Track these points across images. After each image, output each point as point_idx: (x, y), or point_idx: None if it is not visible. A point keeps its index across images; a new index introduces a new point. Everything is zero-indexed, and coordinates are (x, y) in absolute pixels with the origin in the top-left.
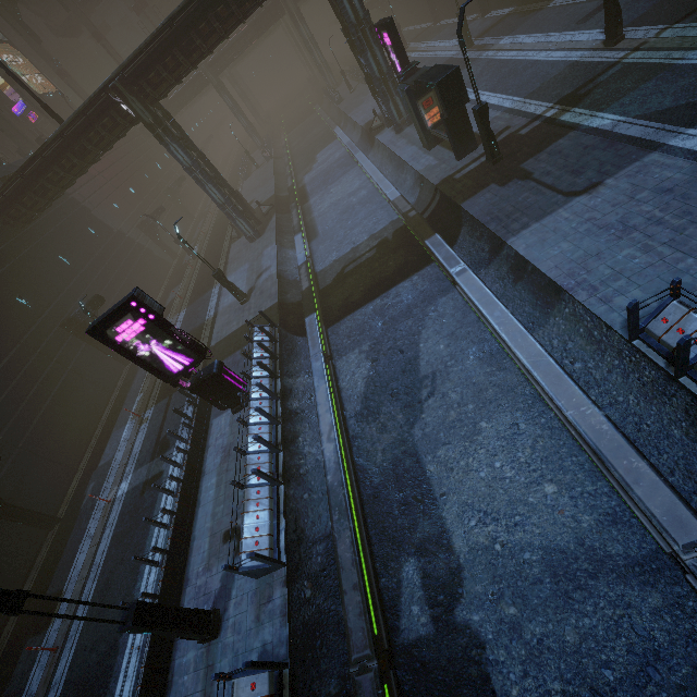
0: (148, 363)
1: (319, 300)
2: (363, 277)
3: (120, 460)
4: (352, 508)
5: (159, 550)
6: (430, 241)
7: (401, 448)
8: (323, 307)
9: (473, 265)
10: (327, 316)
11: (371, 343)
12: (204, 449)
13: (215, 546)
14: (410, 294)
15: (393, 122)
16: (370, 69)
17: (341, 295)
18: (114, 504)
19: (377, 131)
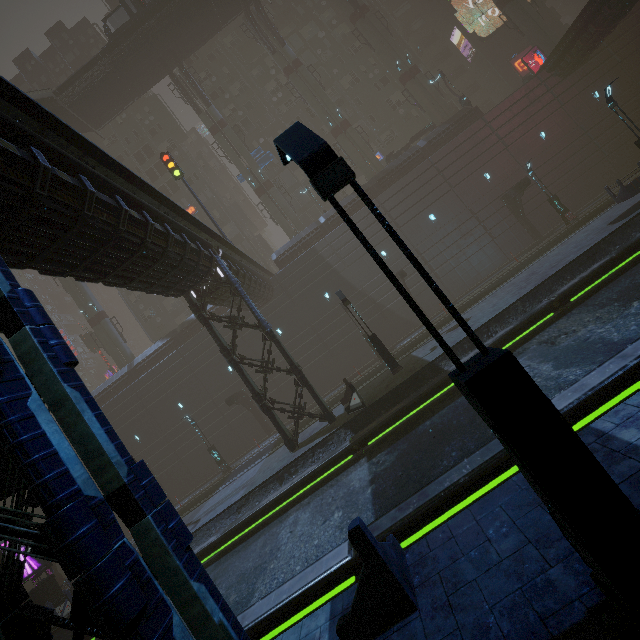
0: None
1: None
2: None
3: None
4: None
5: None
6: None
7: None
8: None
9: None
10: None
11: None
12: None
13: None
14: None
15: None
16: None
17: None
18: None
19: None
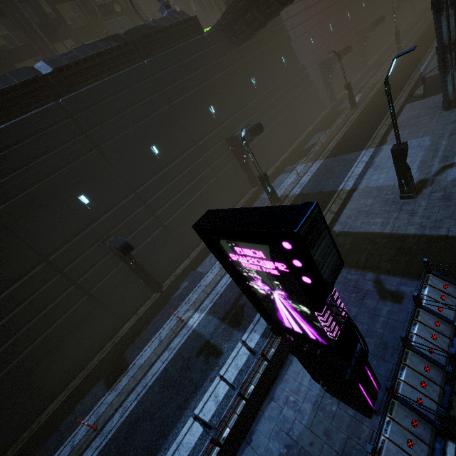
0: (257, 296)
1: None
2: None
3: (207, 282)
4: None
5: None
6: None
7: None
8: None
9: None
10: None
11: None
12: (266, 393)
13: None
14: None
15: None
16: None
17: None
18: (183, 329)
19: None
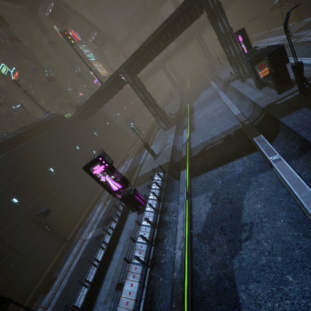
0: (104, 184)
1: (190, 162)
2: (214, 153)
3: (93, 220)
4: (184, 303)
5: (87, 281)
6: (256, 138)
7: (223, 270)
8: (191, 166)
9: (286, 155)
10: (192, 171)
11: (213, 192)
12: (122, 229)
13: (111, 289)
14: (240, 167)
15: (240, 77)
16: (230, 53)
17: (201, 161)
18: (85, 242)
19: (231, 81)
